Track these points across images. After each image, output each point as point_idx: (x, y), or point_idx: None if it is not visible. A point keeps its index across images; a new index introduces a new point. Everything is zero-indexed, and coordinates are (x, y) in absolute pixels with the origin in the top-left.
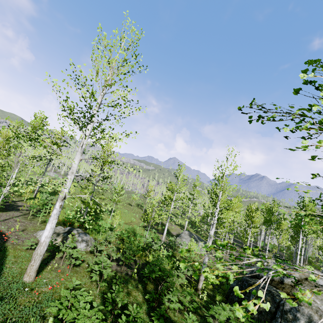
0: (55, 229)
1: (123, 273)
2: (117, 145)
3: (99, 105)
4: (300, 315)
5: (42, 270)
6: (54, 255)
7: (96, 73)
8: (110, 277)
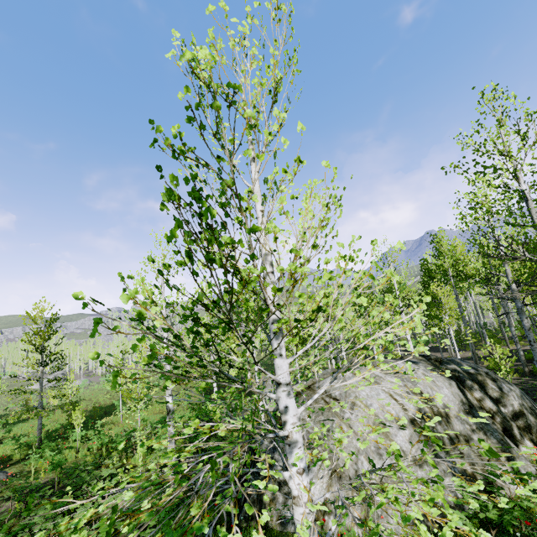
0: None
1: (11, 513)
2: None
3: None
4: (278, 455)
5: None
6: None
7: None
8: None
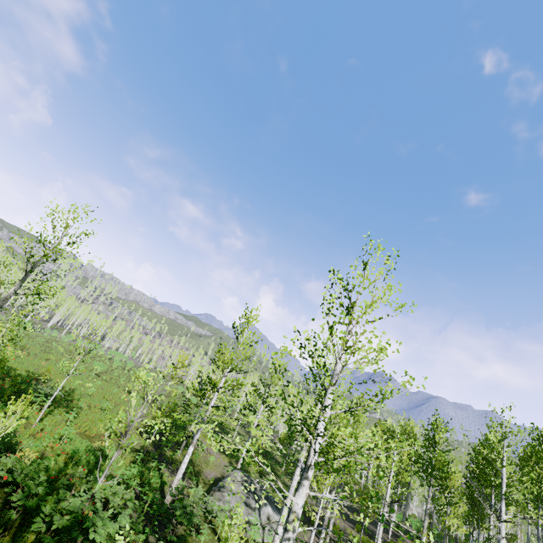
0: None
1: None
2: None
3: None
4: None
5: None
6: None
7: None
8: None
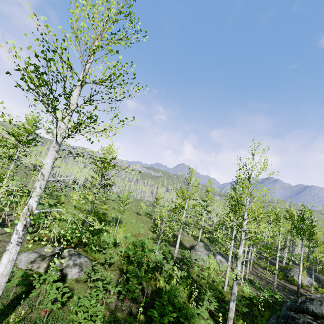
0: (41, 251)
1: (125, 312)
2: (107, 136)
3: (81, 82)
4: None
5: (3, 320)
6: (31, 290)
7: (76, 41)
8: (106, 321)
